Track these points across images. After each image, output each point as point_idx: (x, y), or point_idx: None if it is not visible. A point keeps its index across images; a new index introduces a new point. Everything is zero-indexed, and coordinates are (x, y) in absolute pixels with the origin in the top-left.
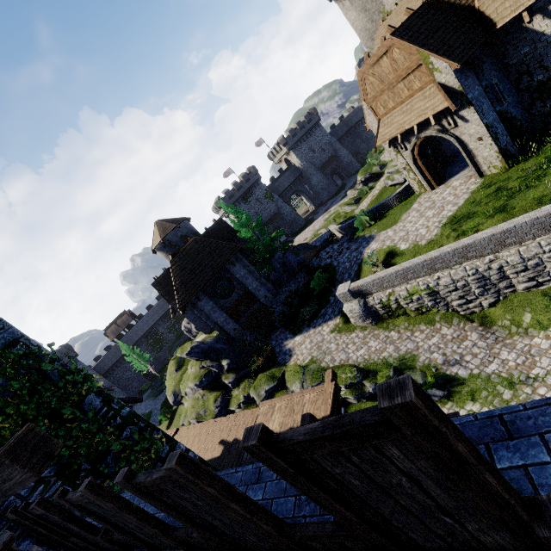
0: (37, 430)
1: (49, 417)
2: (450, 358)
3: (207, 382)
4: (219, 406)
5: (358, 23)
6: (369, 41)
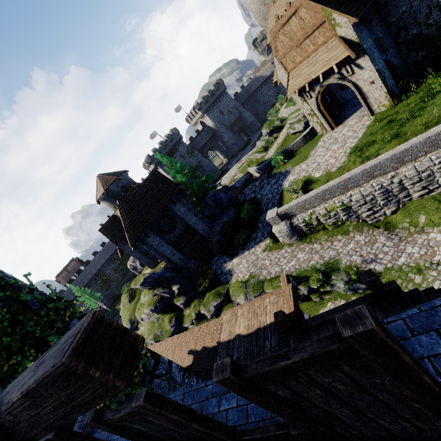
0: (107, 319)
1: (35, 347)
2: (367, 258)
3: (160, 307)
4: (174, 325)
5: (253, 6)
6: (263, 21)
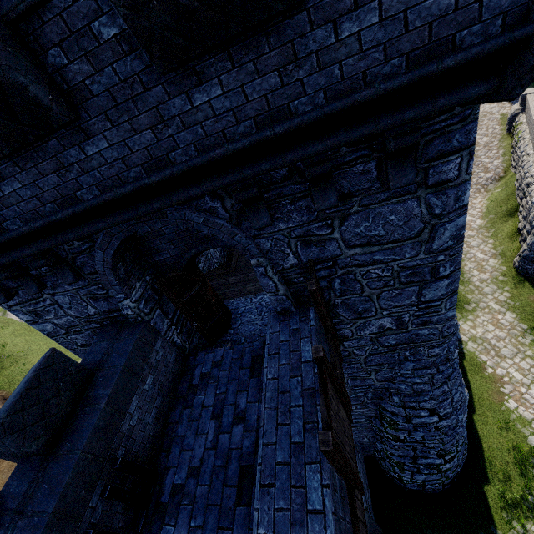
0: None
1: None
2: None
3: None
4: None
5: None
6: None
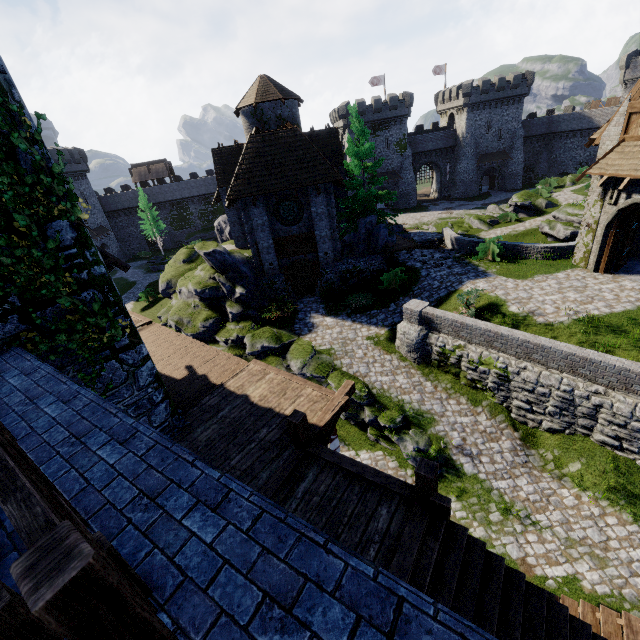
0: None
1: None
2: (467, 447)
3: (208, 296)
4: (206, 327)
5: None
6: None
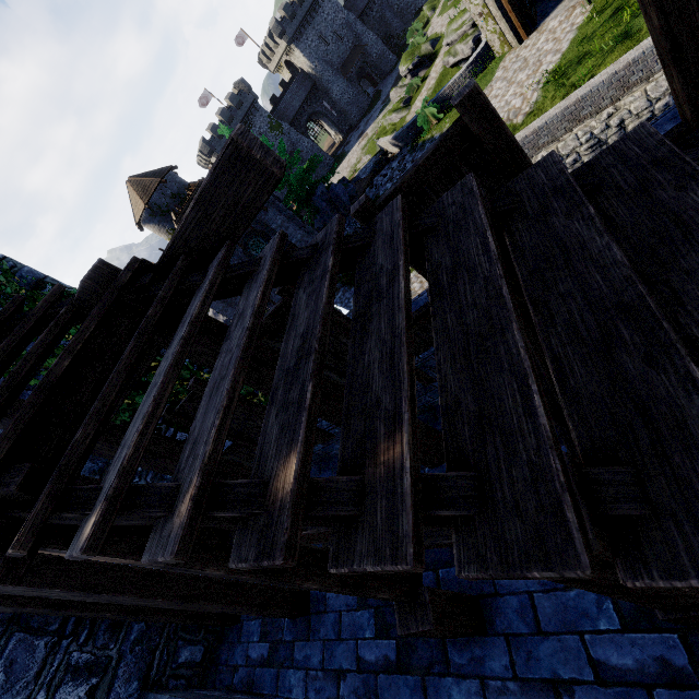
0: (253, 134)
1: None
2: None
3: None
4: None
5: None
6: None
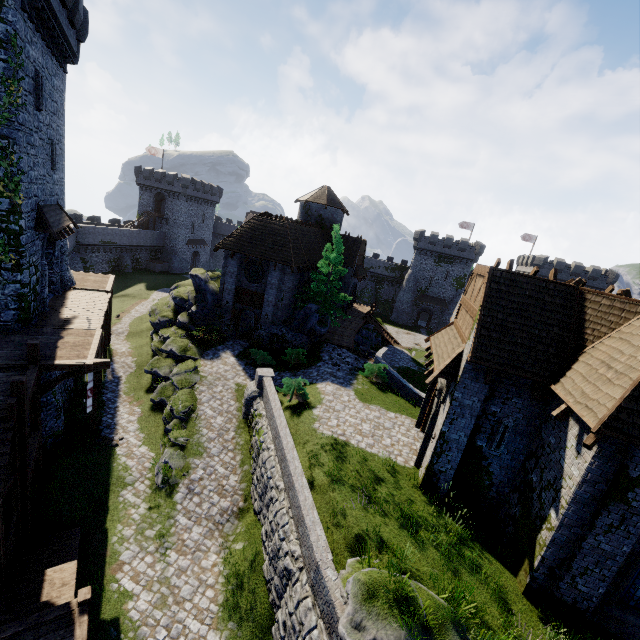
0: None
1: None
2: (196, 484)
3: (177, 302)
4: (160, 321)
5: None
6: None
